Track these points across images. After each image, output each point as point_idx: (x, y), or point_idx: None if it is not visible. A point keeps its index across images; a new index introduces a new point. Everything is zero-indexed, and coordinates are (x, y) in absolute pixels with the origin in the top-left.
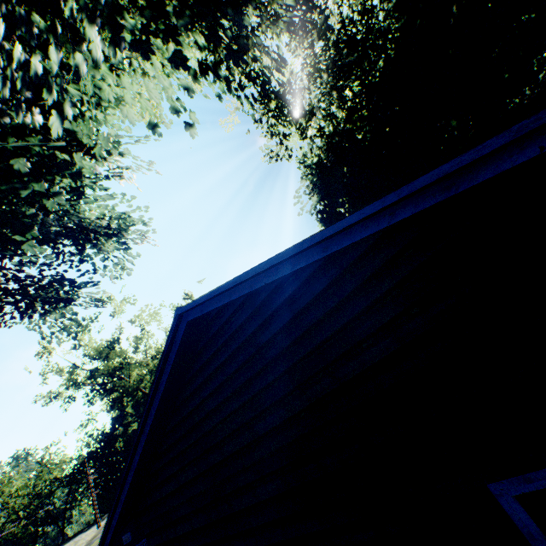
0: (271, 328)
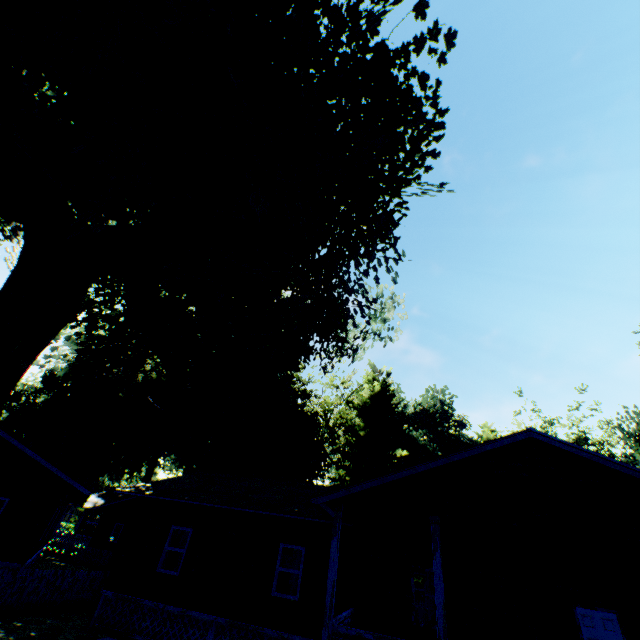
0: None
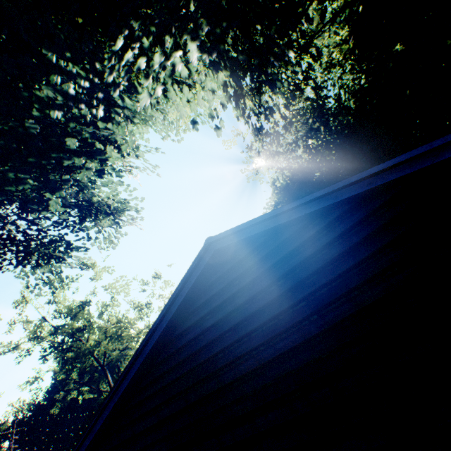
0: (291, 262)
